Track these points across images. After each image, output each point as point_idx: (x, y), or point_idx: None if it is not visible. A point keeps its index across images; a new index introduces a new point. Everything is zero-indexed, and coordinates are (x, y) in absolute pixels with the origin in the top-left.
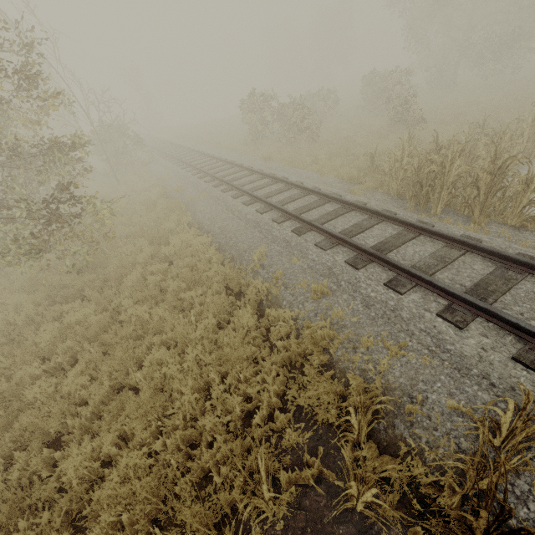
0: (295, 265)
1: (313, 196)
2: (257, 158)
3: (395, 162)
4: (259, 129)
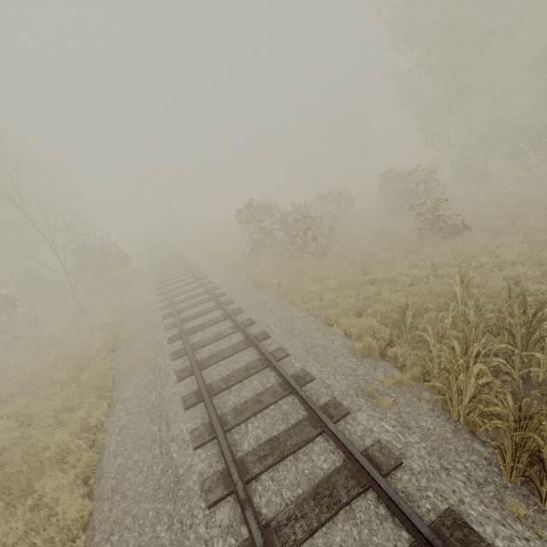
0: None
1: (297, 401)
2: (249, 280)
3: (452, 358)
4: (261, 237)
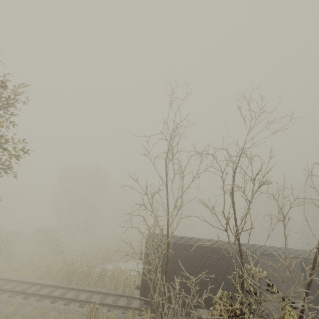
0: (28, 309)
1: (25, 284)
2: None
3: (61, 268)
4: None
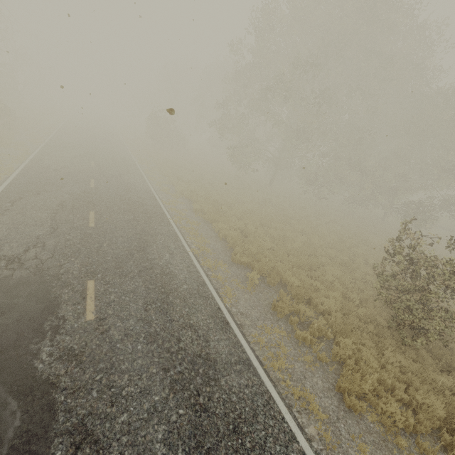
0: None
1: None
2: None
3: None
4: None
